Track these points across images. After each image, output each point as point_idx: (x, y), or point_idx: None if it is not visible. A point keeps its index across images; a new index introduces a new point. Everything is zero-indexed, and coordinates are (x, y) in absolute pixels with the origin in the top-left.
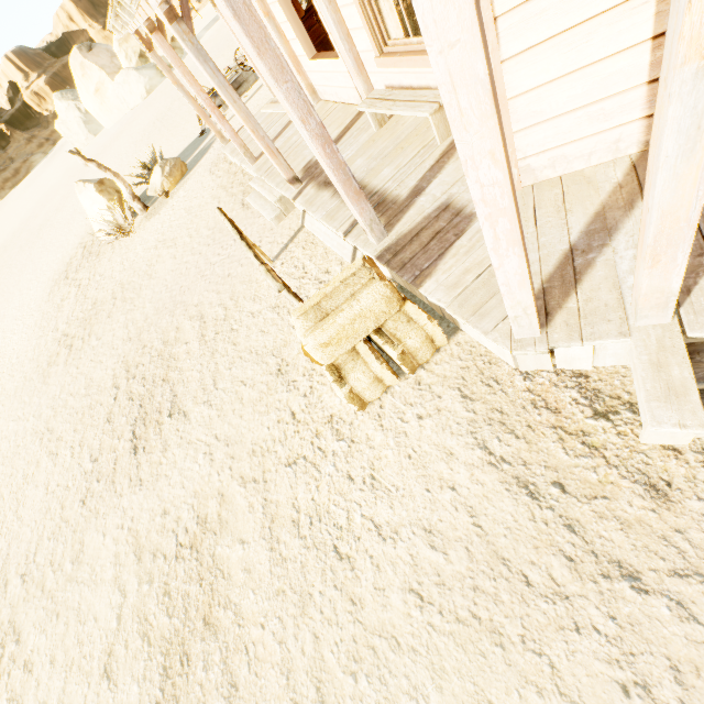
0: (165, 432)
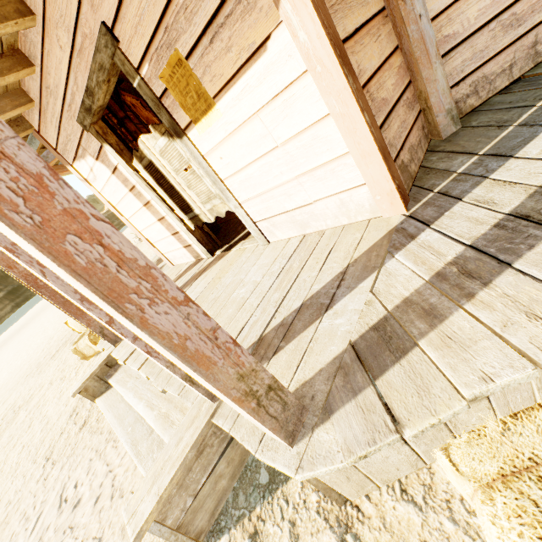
0: (63, 351)
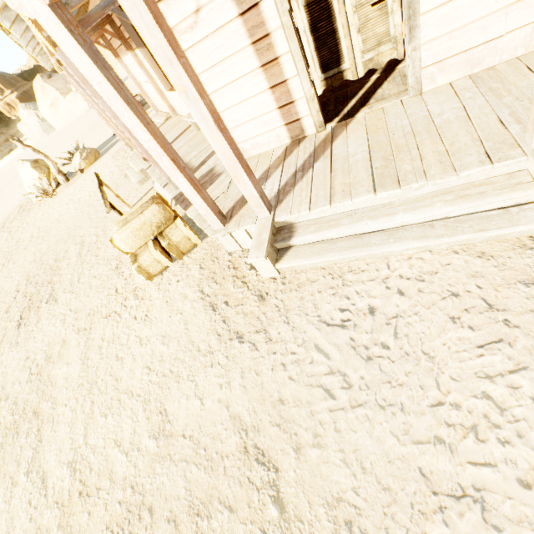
0: (41, 312)
